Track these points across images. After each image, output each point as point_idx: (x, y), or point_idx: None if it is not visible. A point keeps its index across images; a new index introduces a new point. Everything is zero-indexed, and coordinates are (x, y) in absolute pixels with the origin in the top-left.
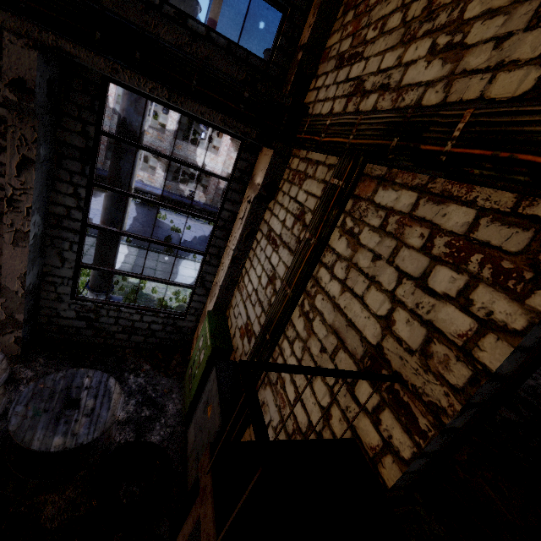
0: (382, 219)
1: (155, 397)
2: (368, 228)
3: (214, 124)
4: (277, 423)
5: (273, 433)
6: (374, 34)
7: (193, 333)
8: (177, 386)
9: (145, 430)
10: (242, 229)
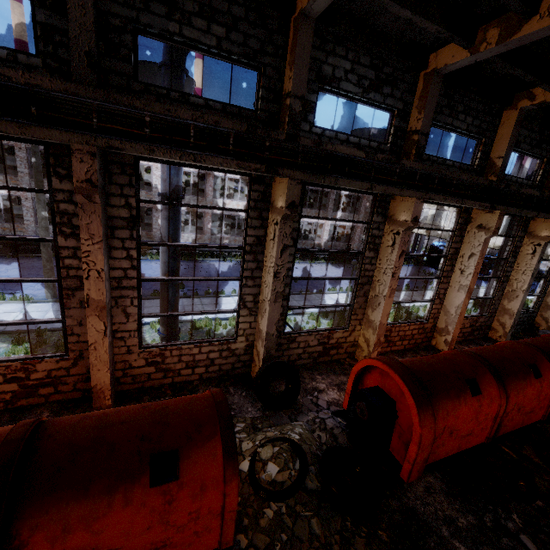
0: None
1: None
2: None
3: None
4: None
5: None
6: None
7: (535, 318)
8: None
9: None
10: None
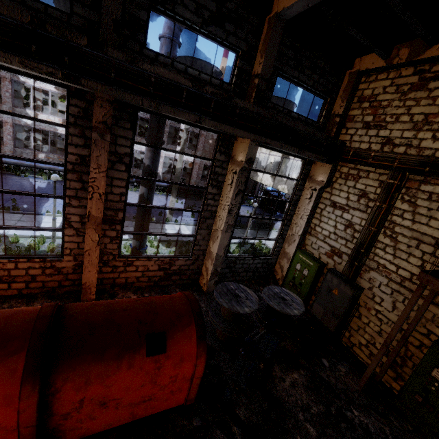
0: (428, 196)
1: None
2: (420, 199)
3: (295, 155)
4: (387, 282)
5: (385, 287)
6: (392, 120)
7: (274, 266)
8: None
9: None
10: (312, 204)
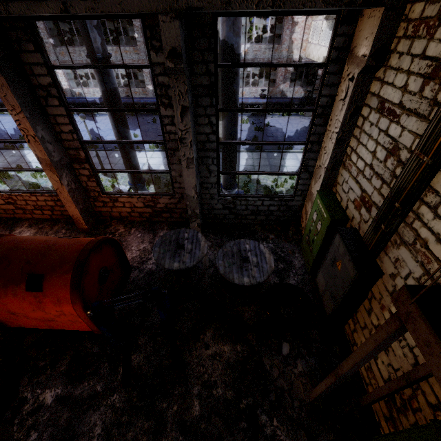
0: None
1: (284, 256)
2: None
3: (307, 10)
4: (420, 275)
5: (415, 282)
6: None
7: (301, 210)
8: (296, 249)
9: (284, 277)
10: (345, 110)
